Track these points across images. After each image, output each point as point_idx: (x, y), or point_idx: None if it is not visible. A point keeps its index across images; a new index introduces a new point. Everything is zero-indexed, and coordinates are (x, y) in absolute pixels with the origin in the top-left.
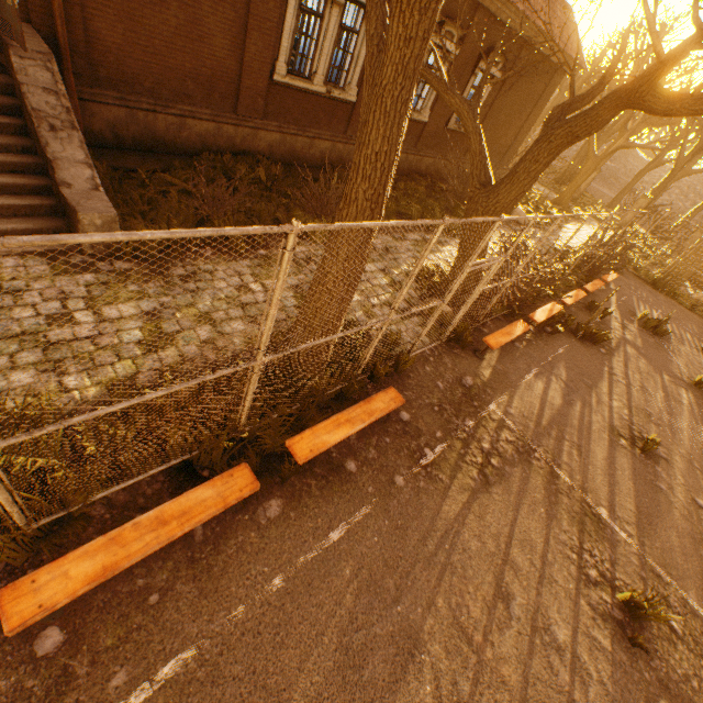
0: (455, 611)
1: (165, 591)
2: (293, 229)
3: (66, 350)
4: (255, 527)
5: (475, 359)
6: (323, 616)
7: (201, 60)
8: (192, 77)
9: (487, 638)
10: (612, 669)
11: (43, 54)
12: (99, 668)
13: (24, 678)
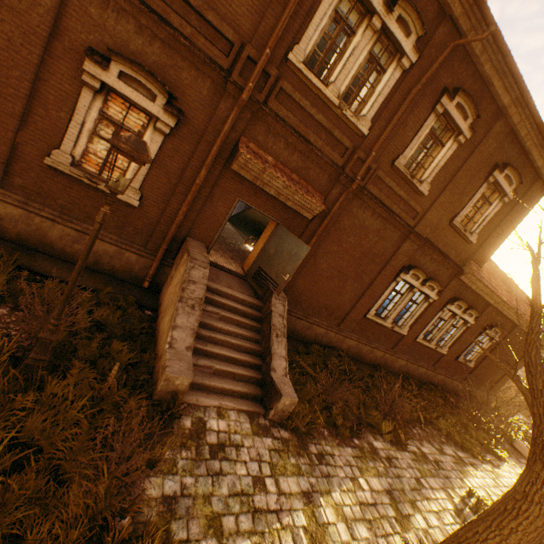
0: None
1: None
2: None
3: (264, 522)
4: None
5: None
6: None
7: (334, 301)
8: (326, 306)
9: None
10: None
11: (283, 297)
12: None
13: None
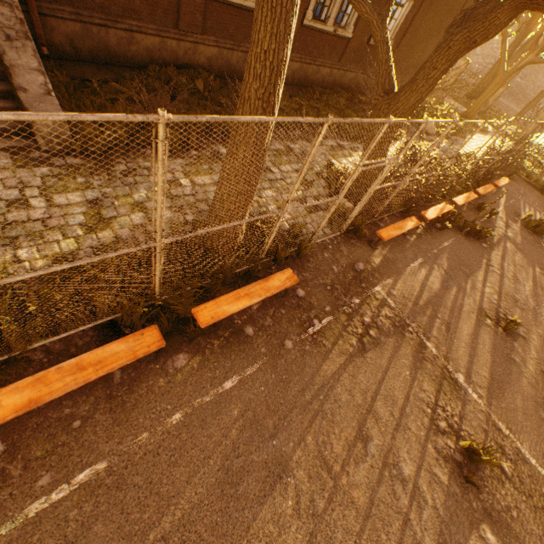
0: (320, 447)
1: (86, 419)
2: (160, 118)
3: (21, 229)
4: (164, 375)
5: (368, 249)
6: (211, 445)
7: None
8: None
9: (344, 469)
10: (445, 498)
11: None
12: (29, 472)
13: None
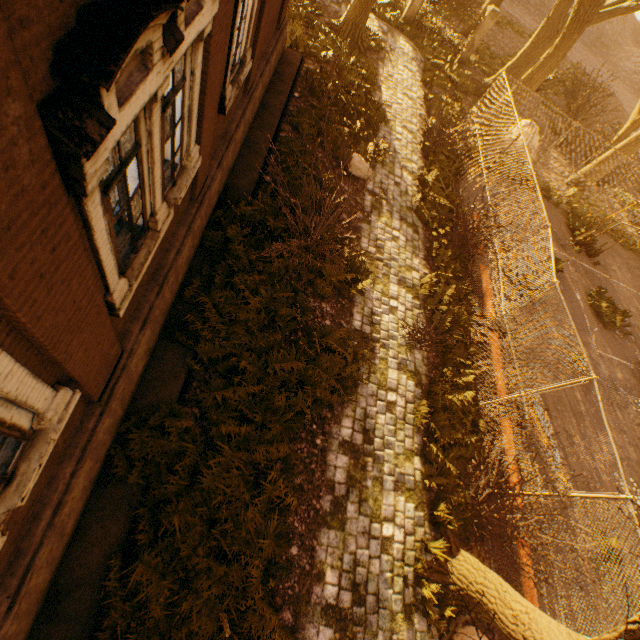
0: None
1: None
2: None
3: None
4: None
5: None
6: None
7: None
8: None
9: None
10: None
11: None
12: None
13: None
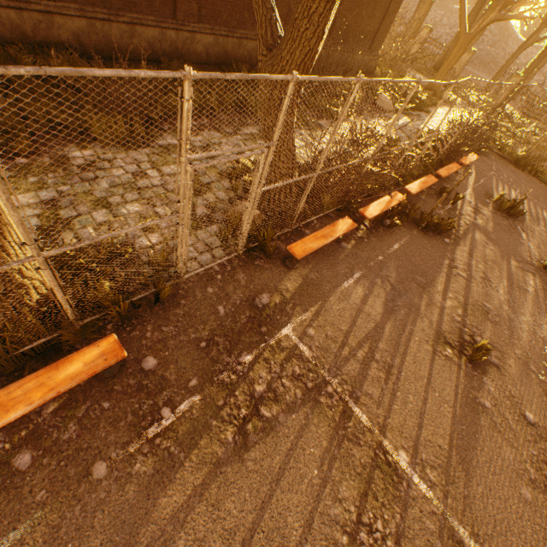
0: None
1: None
2: None
3: None
4: None
5: (282, 270)
6: None
7: None
8: None
9: None
10: None
11: None
12: None
13: None
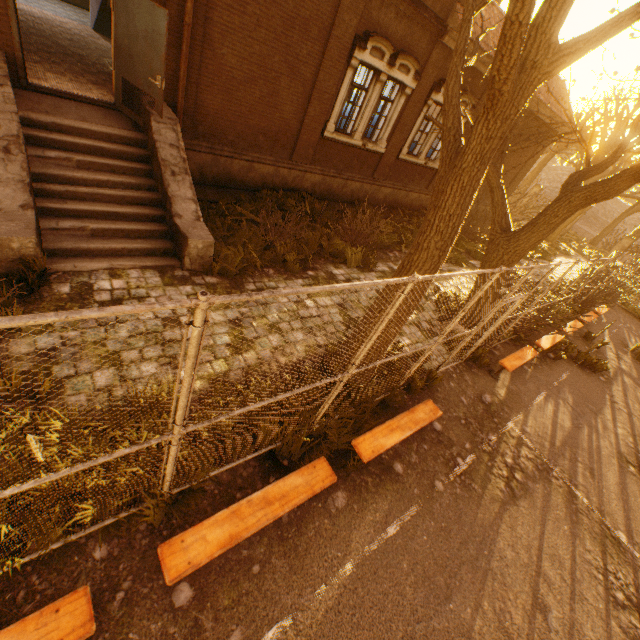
0: (499, 615)
1: (263, 563)
2: (414, 279)
3: (177, 348)
4: (327, 515)
5: (490, 379)
6: (389, 604)
7: (272, 121)
8: (264, 133)
9: None
10: None
11: (172, 119)
12: (220, 624)
13: (167, 624)
